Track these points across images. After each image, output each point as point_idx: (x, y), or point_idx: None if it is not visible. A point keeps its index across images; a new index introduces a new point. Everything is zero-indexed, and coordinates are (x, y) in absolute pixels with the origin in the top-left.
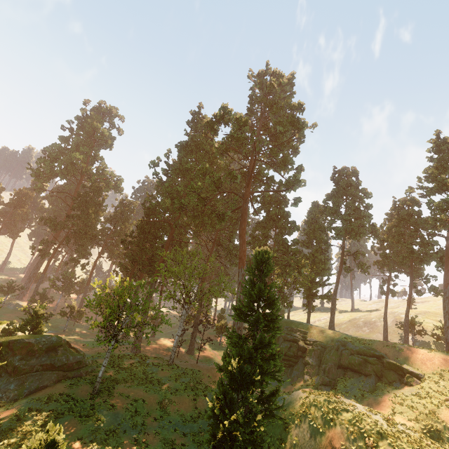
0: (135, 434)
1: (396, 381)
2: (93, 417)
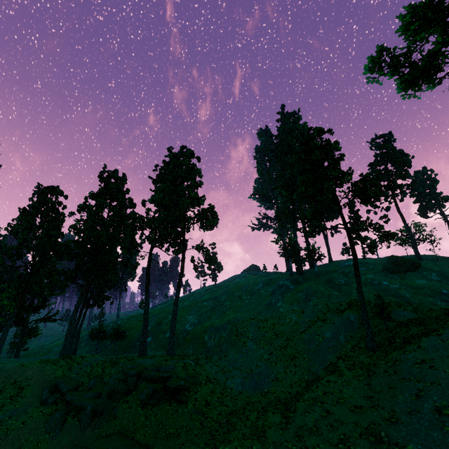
0: None
1: None
2: None
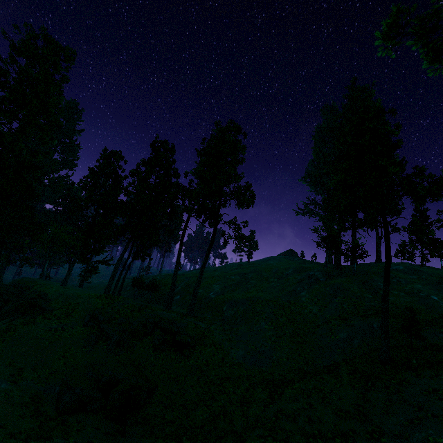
0: None
1: (29, 314)
2: None
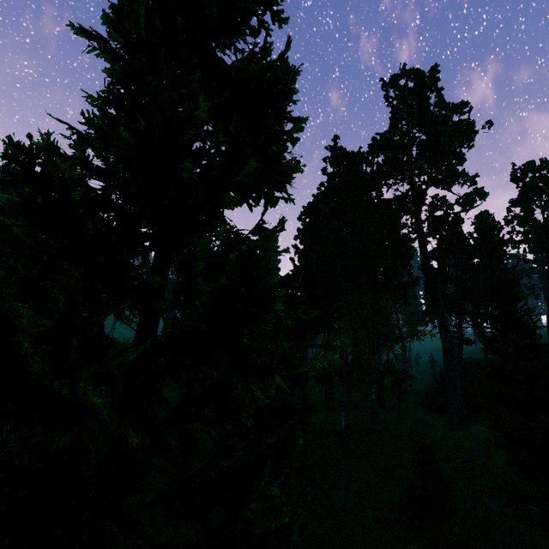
0: (404, 473)
1: None
2: (362, 459)
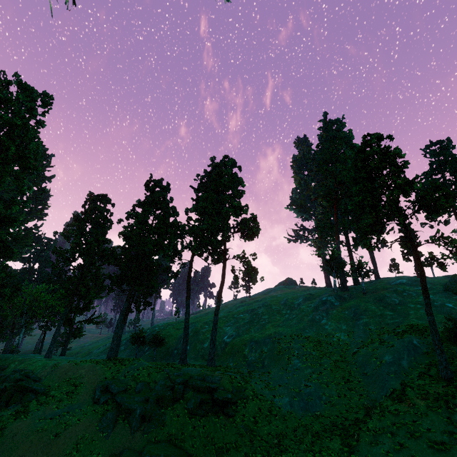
0: None
1: (17, 402)
2: None
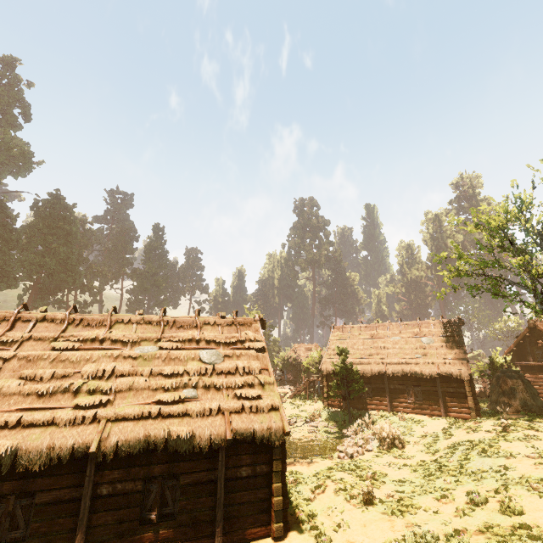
0: None
1: None
2: None
